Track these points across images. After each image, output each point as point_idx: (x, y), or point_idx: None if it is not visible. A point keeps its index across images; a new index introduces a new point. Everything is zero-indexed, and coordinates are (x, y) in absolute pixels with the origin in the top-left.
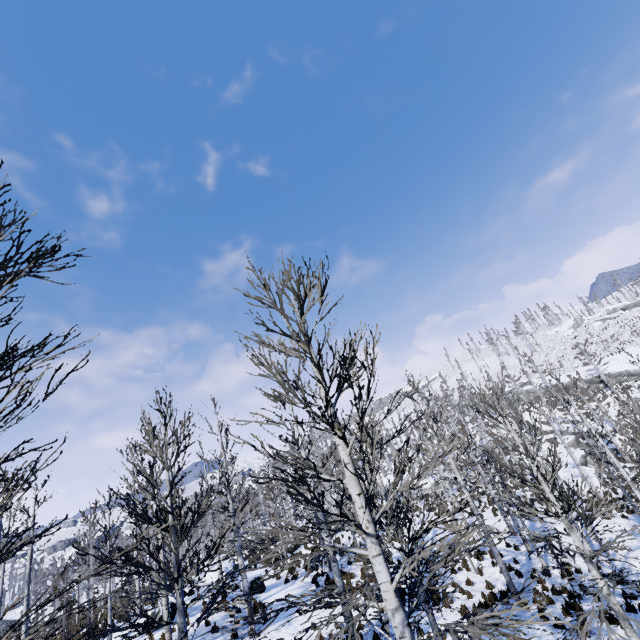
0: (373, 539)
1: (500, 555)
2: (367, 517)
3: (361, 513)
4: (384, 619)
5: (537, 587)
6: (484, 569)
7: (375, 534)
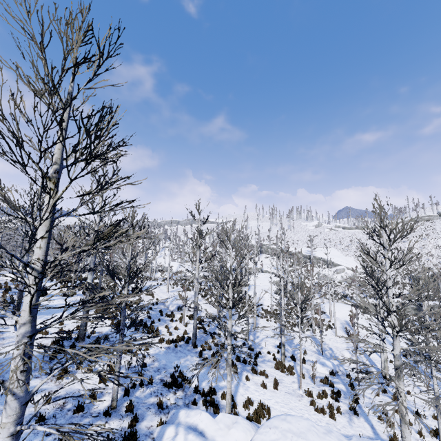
0: (35, 273)
1: (203, 320)
2: (40, 256)
3: (36, 251)
4: (85, 331)
5: (210, 340)
6: (189, 324)
7: (40, 270)
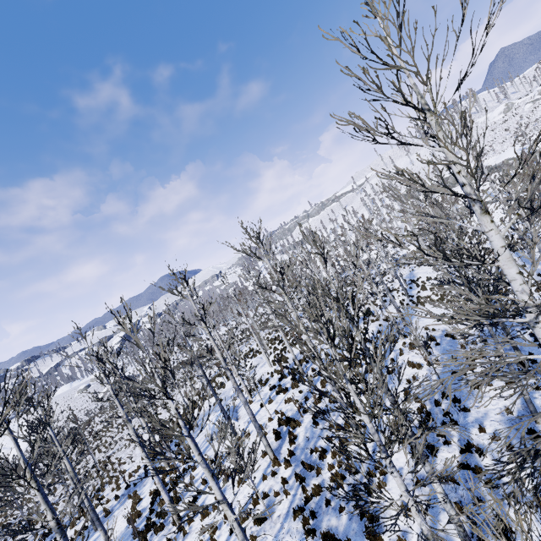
0: None
1: None
2: None
3: None
4: None
5: None
6: None
7: None
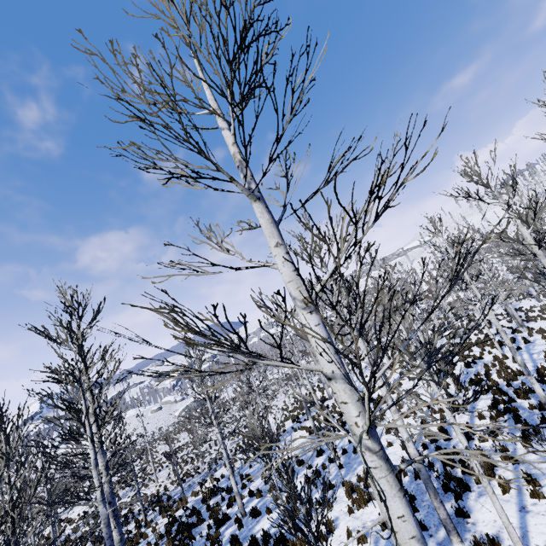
0: None
1: None
2: None
3: None
4: None
5: None
6: None
7: None
